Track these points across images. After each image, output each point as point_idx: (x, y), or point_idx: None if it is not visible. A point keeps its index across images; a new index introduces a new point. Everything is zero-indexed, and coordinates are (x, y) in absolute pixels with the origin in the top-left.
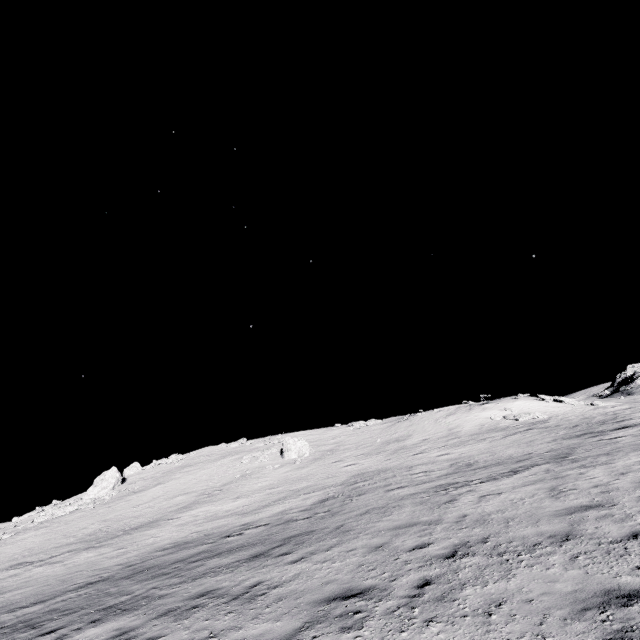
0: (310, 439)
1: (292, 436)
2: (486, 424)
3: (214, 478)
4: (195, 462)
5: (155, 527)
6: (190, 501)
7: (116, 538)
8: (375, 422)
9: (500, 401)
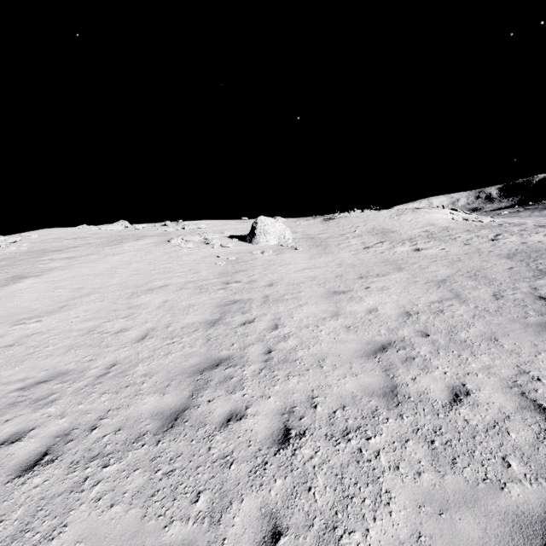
0: (240, 228)
1: (203, 224)
2: (459, 223)
3: (169, 266)
4: (60, 246)
5: (284, 368)
6: (207, 302)
7: (196, 428)
8: (284, 220)
9: (428, 208)
